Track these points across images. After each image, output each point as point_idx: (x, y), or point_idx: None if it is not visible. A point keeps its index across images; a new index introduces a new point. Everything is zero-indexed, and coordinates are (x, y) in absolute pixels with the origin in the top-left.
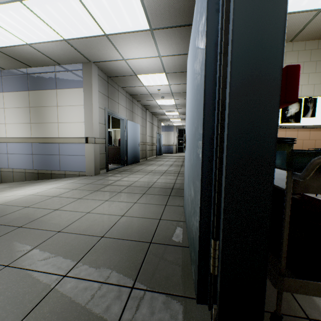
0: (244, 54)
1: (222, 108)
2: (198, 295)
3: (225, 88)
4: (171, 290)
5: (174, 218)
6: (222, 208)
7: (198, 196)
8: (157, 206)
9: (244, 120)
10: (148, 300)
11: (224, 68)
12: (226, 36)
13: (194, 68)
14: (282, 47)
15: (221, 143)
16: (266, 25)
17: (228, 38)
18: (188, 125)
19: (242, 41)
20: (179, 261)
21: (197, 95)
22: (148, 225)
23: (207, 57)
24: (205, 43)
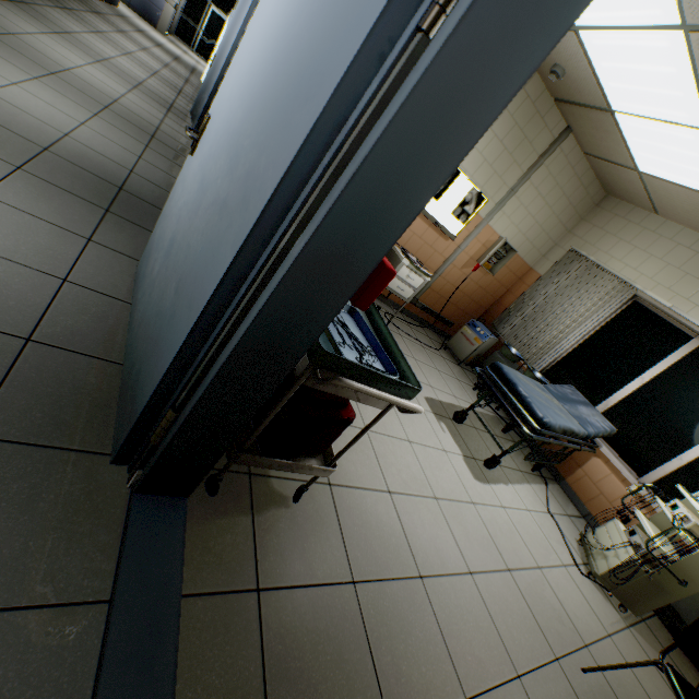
0: (355, 210)
1: (281, 255)
2: (118, 457)
3: (305, 228)
4: (67, 442)
5: (105, 288)
6: (206, 386)
7: (175, 342)
8: (62, 235)
9: (298, 299)
10: (11, 459)
11: (322, 196)
12: (357, 144)
13: (298, 42)
14: (399, 236)
15: (251, 303)
16: (406, 190)
17: (358, 150)
18: (224, 119)
19: (365, 188)
20: (95, 390)
21: (265, 150)
22: (27, 290)
23: (311, 140)
24: (325, 107)
